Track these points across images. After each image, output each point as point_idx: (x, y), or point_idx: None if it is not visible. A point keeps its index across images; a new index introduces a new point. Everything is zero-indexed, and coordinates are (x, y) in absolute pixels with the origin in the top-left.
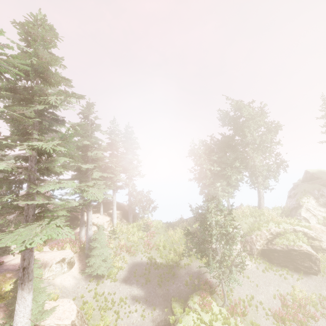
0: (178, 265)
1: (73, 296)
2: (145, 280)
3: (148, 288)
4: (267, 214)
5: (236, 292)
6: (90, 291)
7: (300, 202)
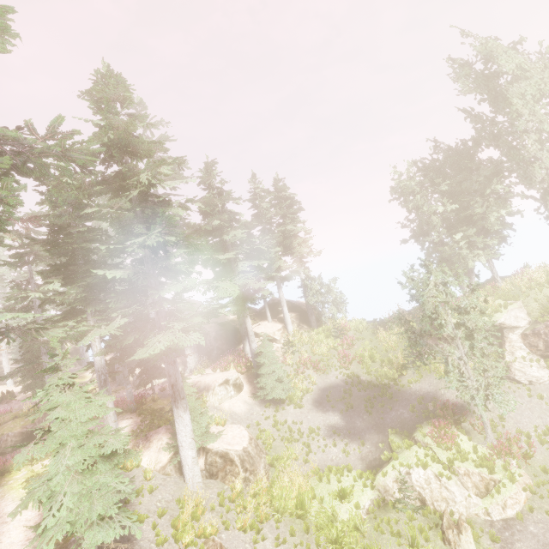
0: (396, 383)
1: (247, 423)
2: (345, 406)
3: (352, 416)
4: None
5: (511, 422)
6: (267, 418)
7: None
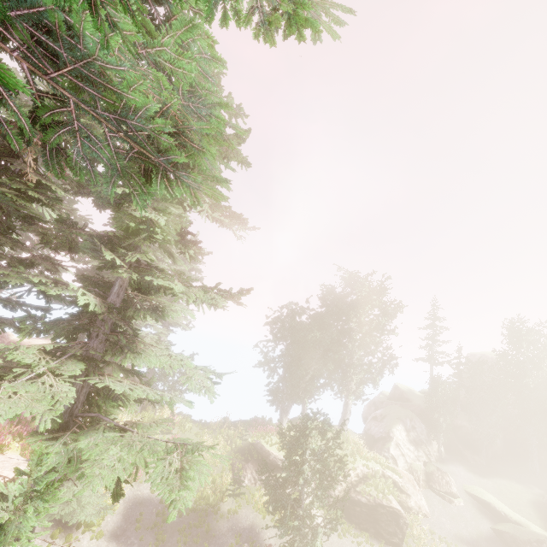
0: (216, 512)
1: None
2: (154, 538)
3: None
4: (352, 442)
5: None
6: None
7: (391, 432)
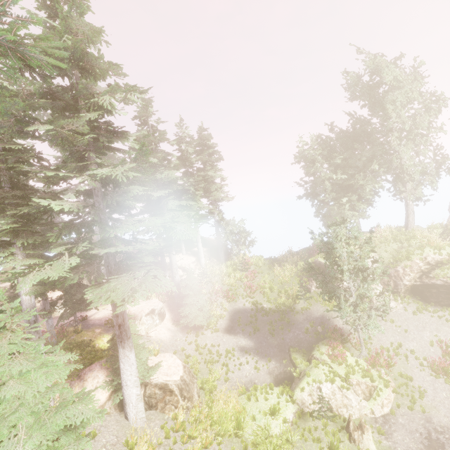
0: (292, 310)
1: (173, 349)
2: (252, 329)
3: (258, 337)
4: (420, 237)
5: (376, 340)
6: (190, 343)
7: None
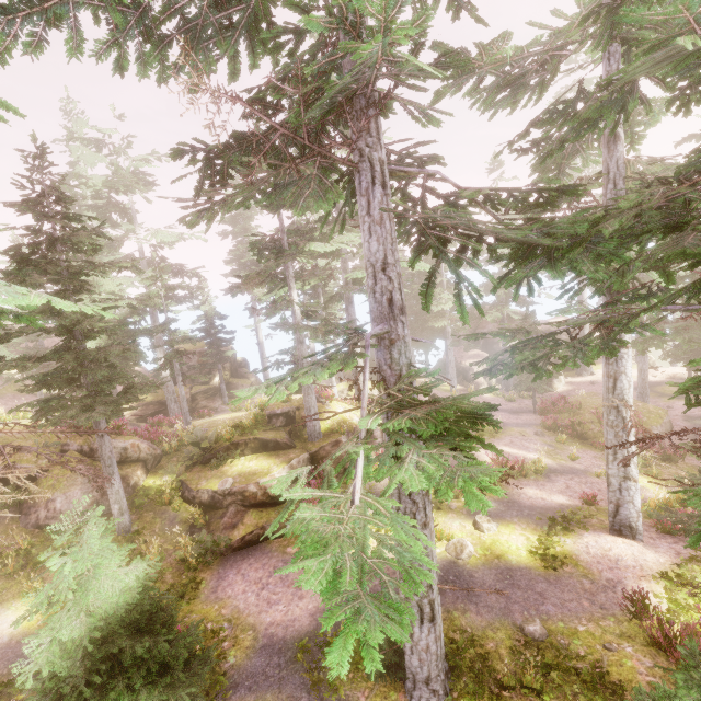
0: None
1: None
2: None
3: None
4: None
5: None
6: None
7: None
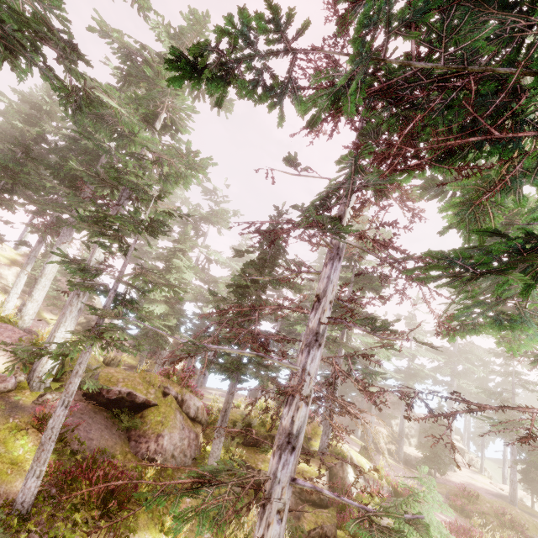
0: None
1: None
2: None
3: None
4: None
5: None
6: None
7: None
